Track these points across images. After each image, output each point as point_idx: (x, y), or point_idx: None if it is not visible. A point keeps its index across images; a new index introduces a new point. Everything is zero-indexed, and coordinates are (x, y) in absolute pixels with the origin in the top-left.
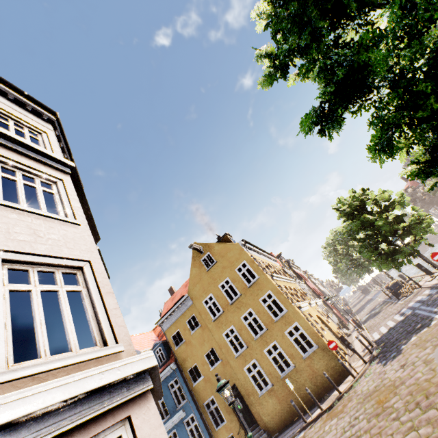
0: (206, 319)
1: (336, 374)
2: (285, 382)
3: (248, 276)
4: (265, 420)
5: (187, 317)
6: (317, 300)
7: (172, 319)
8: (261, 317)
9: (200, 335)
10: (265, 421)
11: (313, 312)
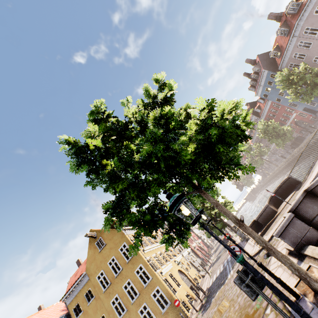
0: (98, 291)
1: None
2: None
3: (127, 254)
4: None
5: (85, 291)
6: (186, 250)
7: (73, 294)
8: (136, 285)
9: (95, 304)
10: None
11: (175, 269)
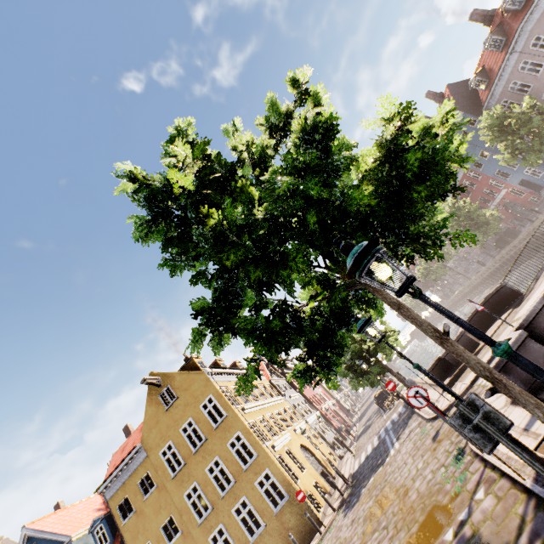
0: (163, 476)
1: (308, 528)
2: None
3: (214, 415)
4: None
5: (139, 476)
6: (312, 414)
7: (118, 481)
8: (229, 466)
9: (156, 499)
10: None
11: (296, 442)
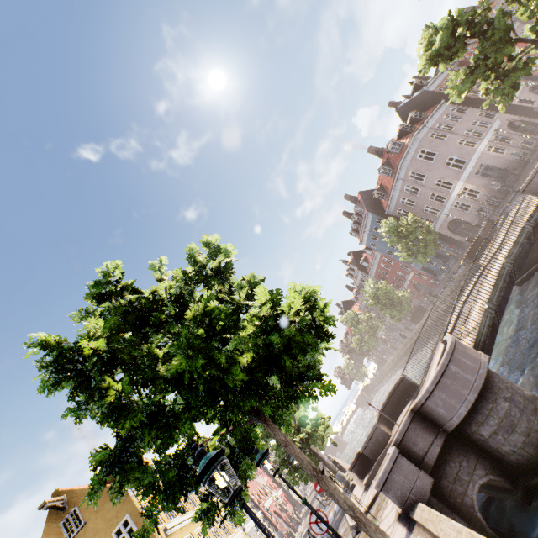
0: None
1: None
2: None
3: None
4: None
5: None
6: None
7: None
8: None
9: None
10: None
11: None
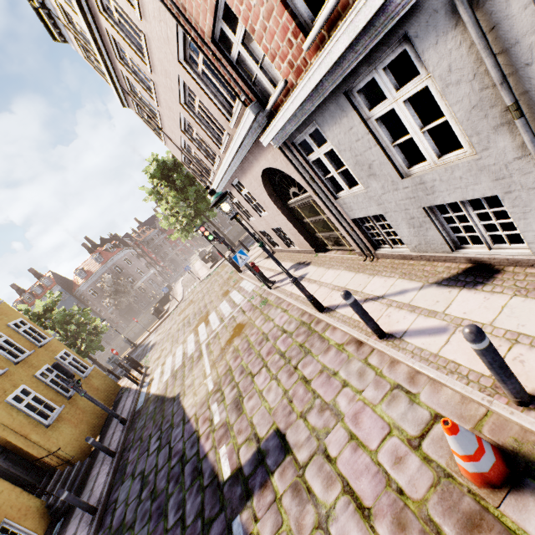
0: None
1: (113, 387)
2: (74, 403)
3: None
4: (66, 455)
5: None
6: None
7: None
8: (16, 341)
9: None
10: (67, 455)
11: None
